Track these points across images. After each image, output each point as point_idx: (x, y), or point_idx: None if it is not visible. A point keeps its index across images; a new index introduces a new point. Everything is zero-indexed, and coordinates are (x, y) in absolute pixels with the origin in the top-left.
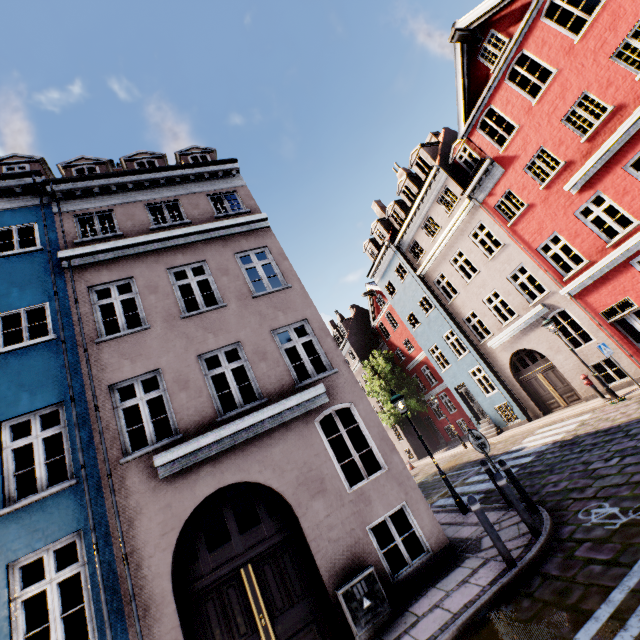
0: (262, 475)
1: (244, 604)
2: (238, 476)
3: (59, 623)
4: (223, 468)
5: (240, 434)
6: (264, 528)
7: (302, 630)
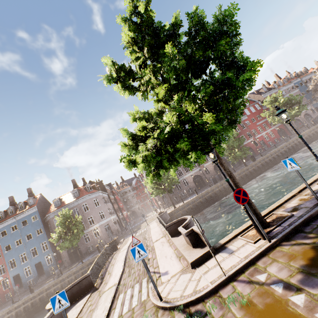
0: None
1: None
2: None
3: None
4: None
5: None
6: None
7: None
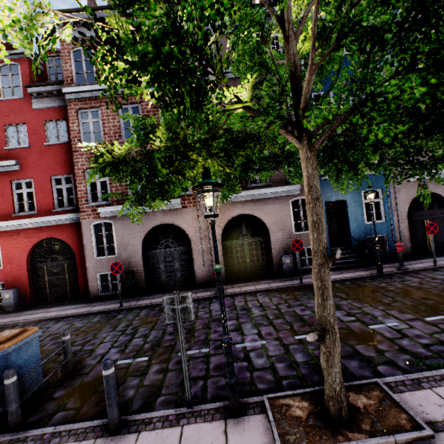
0: (443, 193)
1: (423, 230)
2: (434, 190)
3: (374, 213)
4: (429, 185)
5: (440, 175)
6: (435, 211)
7: (439, 244)
